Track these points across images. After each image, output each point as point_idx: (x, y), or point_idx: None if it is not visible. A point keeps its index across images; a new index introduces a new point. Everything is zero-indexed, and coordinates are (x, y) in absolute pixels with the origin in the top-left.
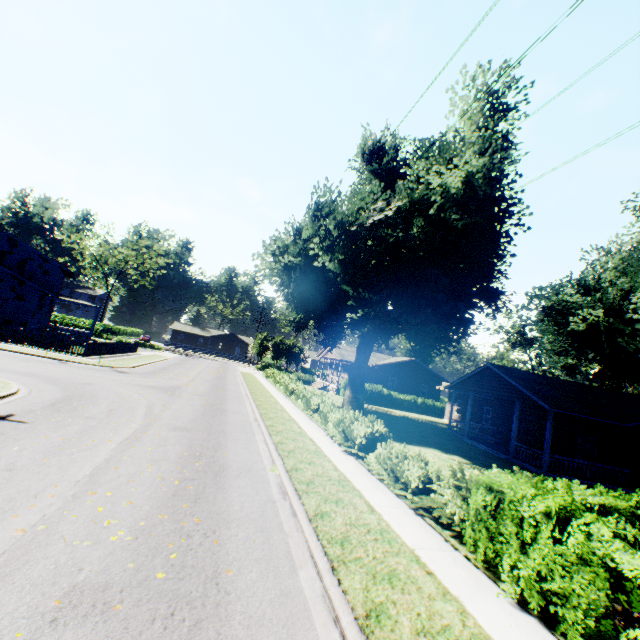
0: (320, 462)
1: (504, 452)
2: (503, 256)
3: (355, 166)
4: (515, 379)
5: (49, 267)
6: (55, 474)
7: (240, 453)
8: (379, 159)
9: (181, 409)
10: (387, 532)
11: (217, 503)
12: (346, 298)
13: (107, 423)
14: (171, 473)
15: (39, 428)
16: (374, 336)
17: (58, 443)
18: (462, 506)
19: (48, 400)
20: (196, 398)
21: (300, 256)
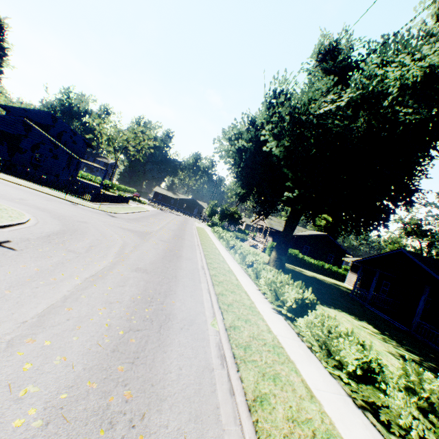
0: (255, 320)
1: (402, 323)
2: (436, 156)
3: (307, 68)
4: (430, 267)
5: (76, 139)
6: (6, 310)
7: (186, 301)
8: (333, 58)
9: (146, 251)
10: (334, 438)
11: (154, 367)
12: (284, 180)
13: (83, 258)
14: (119, 320)
15: (23, 256)
16: (304, 213)
17: (30, 274)
18: (419, 418)
19: (46, 232)
20: (160, 243)
21: (251, 142)
